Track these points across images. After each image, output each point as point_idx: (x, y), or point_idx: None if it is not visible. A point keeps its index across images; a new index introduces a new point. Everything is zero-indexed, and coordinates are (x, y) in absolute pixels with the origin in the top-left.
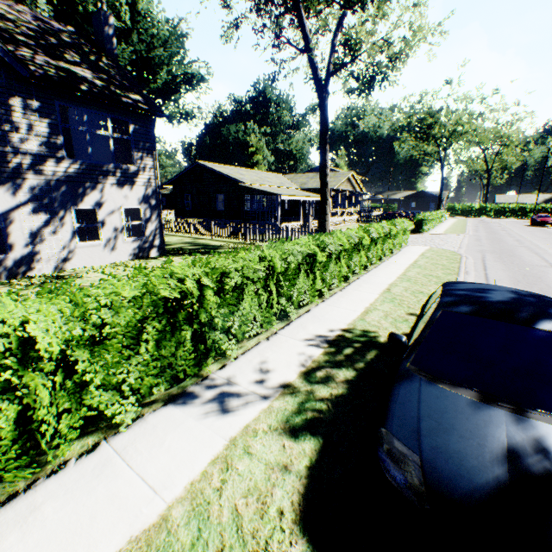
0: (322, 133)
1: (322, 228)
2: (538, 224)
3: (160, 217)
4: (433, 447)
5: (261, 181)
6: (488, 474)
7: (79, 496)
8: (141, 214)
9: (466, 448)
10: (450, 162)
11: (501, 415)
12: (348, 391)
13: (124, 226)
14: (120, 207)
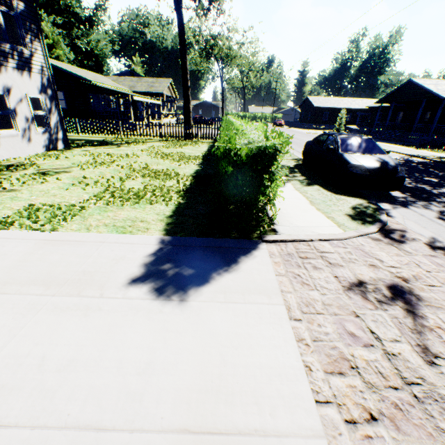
0: (182, 44)
1: (188, 123)
2: (278, 125)
3: (58, 109)
4: (363, 163)
5: (100, 80)
6: (375, 164)
7: (282, 204)
8: (44, 104)
9: (369, 161)
10: (227, 79)
11: (369, 156)
12: (306, 177)
13: (33, 116)
14: (25, 95)
